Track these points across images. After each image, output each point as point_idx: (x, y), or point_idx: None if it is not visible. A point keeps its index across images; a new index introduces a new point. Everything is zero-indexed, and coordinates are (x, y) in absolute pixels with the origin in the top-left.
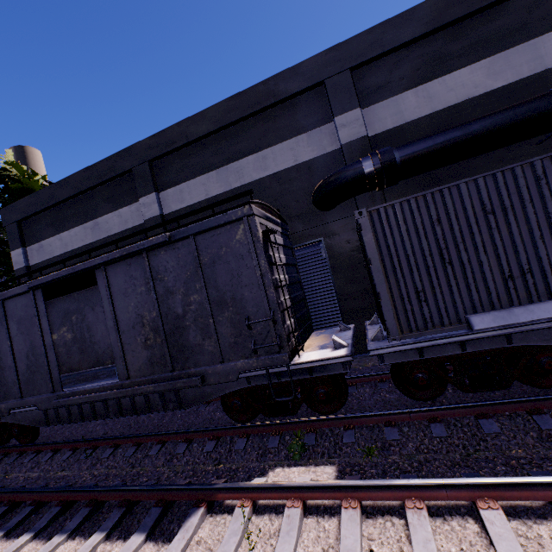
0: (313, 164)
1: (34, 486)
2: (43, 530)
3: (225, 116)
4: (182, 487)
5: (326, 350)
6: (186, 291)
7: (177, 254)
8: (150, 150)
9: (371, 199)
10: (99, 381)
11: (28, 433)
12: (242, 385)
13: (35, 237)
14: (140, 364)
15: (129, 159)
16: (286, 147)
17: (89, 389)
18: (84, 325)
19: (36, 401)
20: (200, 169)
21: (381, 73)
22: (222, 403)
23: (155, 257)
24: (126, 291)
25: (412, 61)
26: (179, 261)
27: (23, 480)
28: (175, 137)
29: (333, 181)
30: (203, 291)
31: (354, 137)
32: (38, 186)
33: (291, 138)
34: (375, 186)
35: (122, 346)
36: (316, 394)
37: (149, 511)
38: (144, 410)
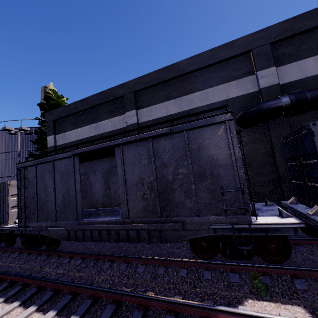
0: (239, 99)
1: (66, 280)
2: (83, 316)
3: (184, 68)
4: (188, 303)
5: (274, 217)
6: (176, 165)
7: (172, 141)
8: (136, 85)
9: (279, 123)
10: (104, 217)
11: (53, 243)
12: (210, 233)
13: (62, 130)
14: (137, 209)
15: (123, 90)
16: (221, 88)
17: (100, 221)
18: (87, 182)
19: (65, 224)
20: (164, 98)
21: (291, 47)
22: (190, 243)
23: (157, 142)
24: (134, 162)
25: (314, 40)
26: (174, 146)
27: (54, 274)
28: (152, 79)
29: (257, 109)
30: (189, 166)
31: (269, 84)
32: (64, 103)
33: (225, 83)
34: (288, 114)
35: (127, 196)
36: (268, 248)
37: (160, 316)
38: (135, 240)
